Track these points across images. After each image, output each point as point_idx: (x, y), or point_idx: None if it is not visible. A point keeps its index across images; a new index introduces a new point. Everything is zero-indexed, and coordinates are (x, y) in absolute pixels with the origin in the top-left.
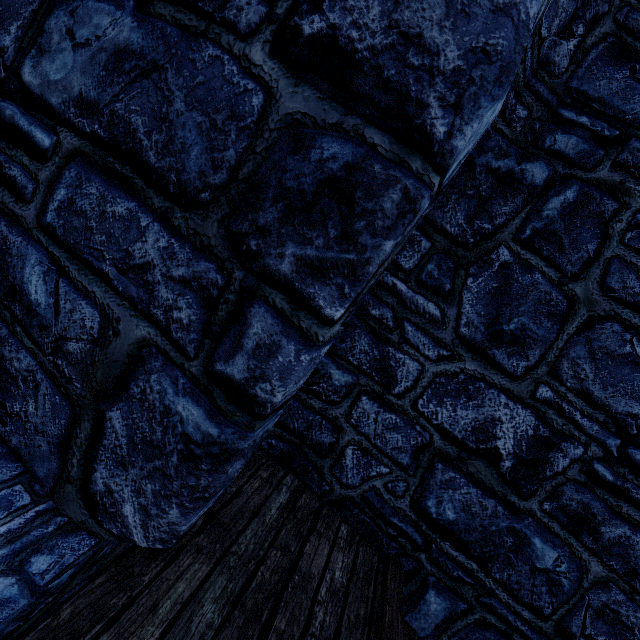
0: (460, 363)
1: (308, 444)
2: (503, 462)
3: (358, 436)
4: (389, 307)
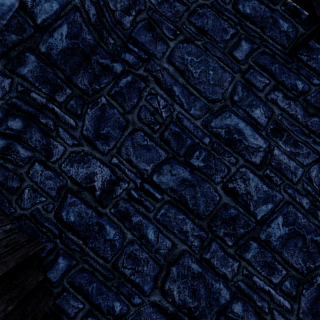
0: (82, 147)
1: (5, 188)
2: (96, 192)
3: (32, 183)
4: (51, 119)
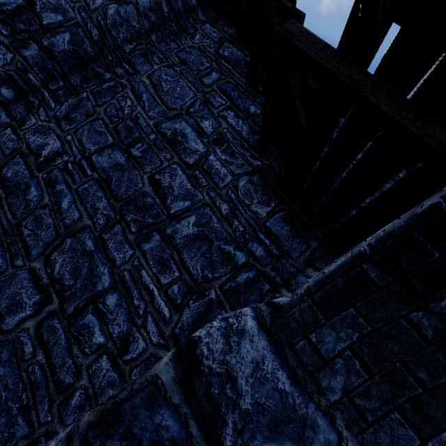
0: (50, 123)
1: None
2: (41, 158)
3: None
4: (38, 100)
